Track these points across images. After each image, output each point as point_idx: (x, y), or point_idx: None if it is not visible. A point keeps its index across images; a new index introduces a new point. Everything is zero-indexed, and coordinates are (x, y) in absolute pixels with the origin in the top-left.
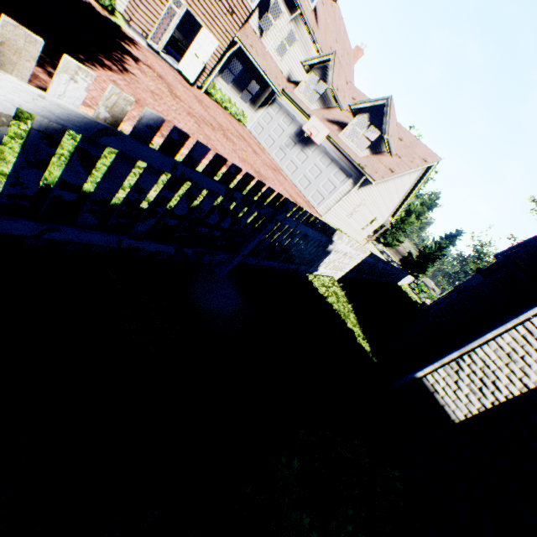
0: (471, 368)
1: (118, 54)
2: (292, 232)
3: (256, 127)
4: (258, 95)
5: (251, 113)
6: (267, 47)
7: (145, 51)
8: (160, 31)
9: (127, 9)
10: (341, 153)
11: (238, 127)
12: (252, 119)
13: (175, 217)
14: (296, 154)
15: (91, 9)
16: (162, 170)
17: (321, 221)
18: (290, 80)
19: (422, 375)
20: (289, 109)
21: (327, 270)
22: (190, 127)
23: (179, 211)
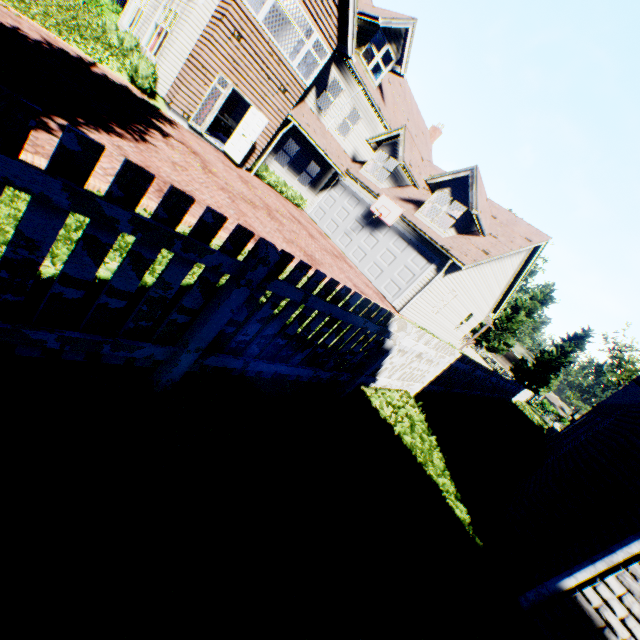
0: None
1: (141, 127)
2: (302, 311)
3: (317, 211)
4: (319, 177)
5: (311, 197)
6: (327, 126)
7: (184, 131)
8: (204, 112)
9: (169, 93)
10: (419, 233)
11: (294, 211)
12: (312, 203)
13: None
14: (364, 239)
15: (124, 91)
16: None
17: (358, 294)
18: (356, 160)
19: (573, 584)
20: (355, 190)
21: (393, 381)
22: (219, 200)
23: None
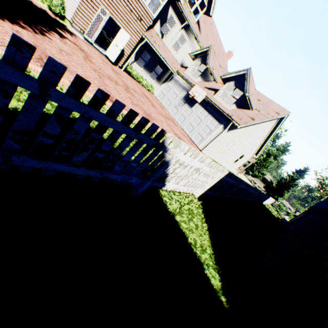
0: None
1: (45, 29)
2: (55, 109)
3: (160, 94)
4: (162, 75)
5: (157, 86)
6: (166, 44)
7: (80, 40)
8: (93, 30)
9: (73, 17)
10: (215, 107)
11: (146, 93)
12: (158, 90)
13: None
14: (185, 110)
15: (42, 11)
16: None
17: (119, 102)
18: (183, 66)
19: None
20: (181, 82)
21: (180, 186)
22: (89, 74)
23: None
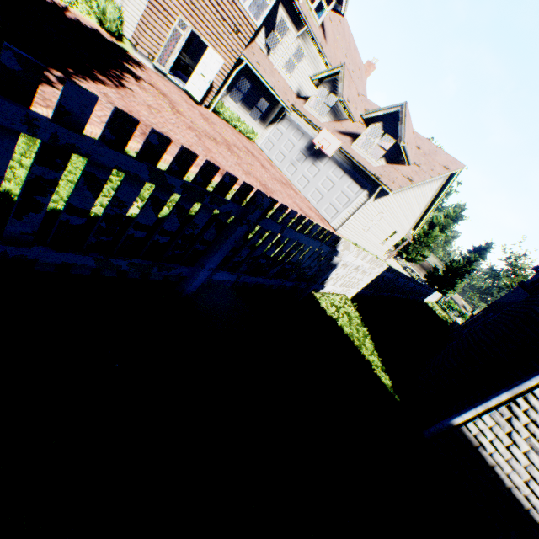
0: (530, 416)
1: (117, 72)
2: (278, 239)
3: (266, 143)
4: (268, 112)
5: (261, 130)
6: (274, 64)
7: (151, 73)
8: (167, 53)
9: (135, 35)
10: (355, 163)
11: (247, 144)
12: (262, 136)
13: (78, 213)
14: (307, 168)
15: (96, 35)
16: (6, 126)
17: (317, 225)
18: (300, 95)
19: (461, 421)
20: (299, 124)
21: (336, 287)
22: (189, 139)
23: (80, 203)
